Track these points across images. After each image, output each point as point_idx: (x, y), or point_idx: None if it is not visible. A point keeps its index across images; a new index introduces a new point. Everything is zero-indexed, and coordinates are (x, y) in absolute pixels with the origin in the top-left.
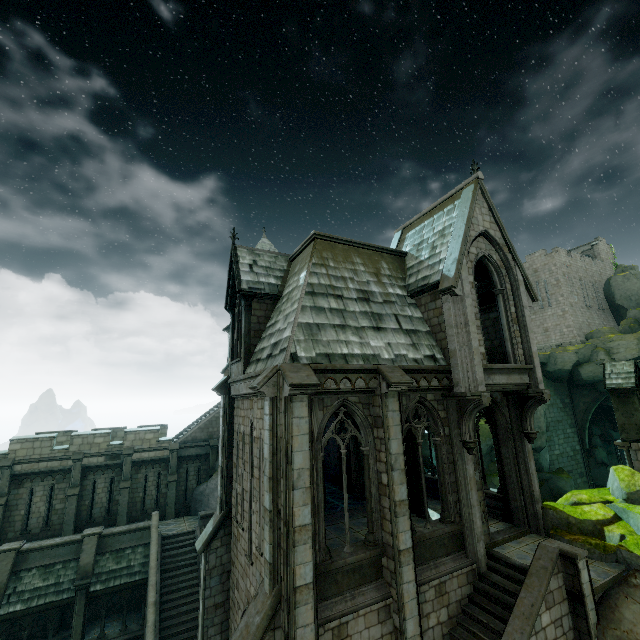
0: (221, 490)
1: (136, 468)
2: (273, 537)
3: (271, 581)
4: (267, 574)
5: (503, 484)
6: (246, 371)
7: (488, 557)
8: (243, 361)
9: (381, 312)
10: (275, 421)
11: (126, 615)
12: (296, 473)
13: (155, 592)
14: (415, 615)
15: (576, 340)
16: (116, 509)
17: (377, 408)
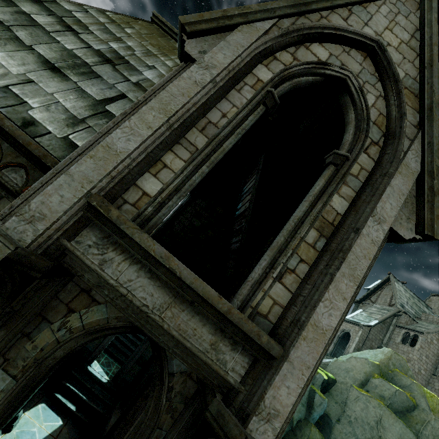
0: None
1: None
2: None
3: None
4: None
5: None
6: None
7: None
8: None
9: (104, 76)
10: None
11: None
12: None
13: None
14: None
15: None
16: None
17: None
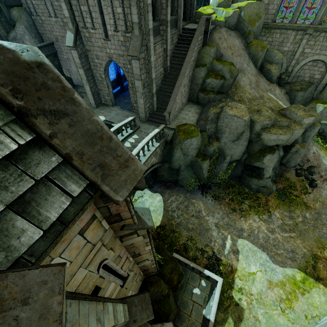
0: (68, 13)
1: None
2: (138, 11)
3: (139, 30)
4: (136, 28)
5: (184, 4)
6: None
7: (182, 30)
8: None
9: None
10: None
11: None
12: None
13: None
14: (169, 44)
15: None
16: None
17: None
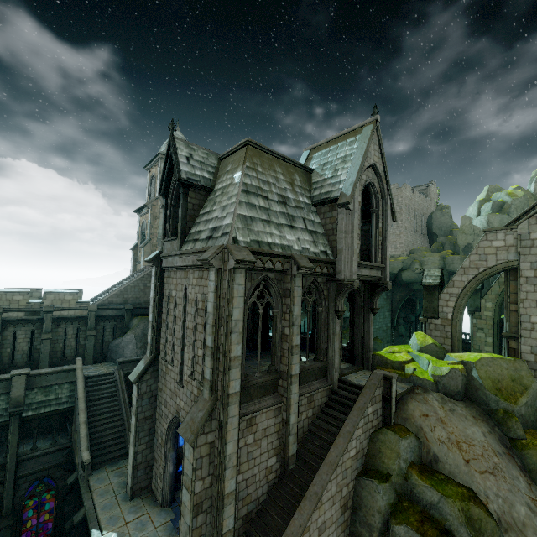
0: (151, 339)
1: (56, 323)
2: (213, 364)
3: (210, 392)
4: (207, 388)
5: (352, 340)
6: (182, 248)
7: (339, 381)
8: (180, 240)
9: (294, 214)
10: (219, 286)
11: (55, 433)
12: (234, 322)
13: (85, 415)
14: (296, 412)
15: (404, 253)
16: (37, 356)
17: (287, 284)
